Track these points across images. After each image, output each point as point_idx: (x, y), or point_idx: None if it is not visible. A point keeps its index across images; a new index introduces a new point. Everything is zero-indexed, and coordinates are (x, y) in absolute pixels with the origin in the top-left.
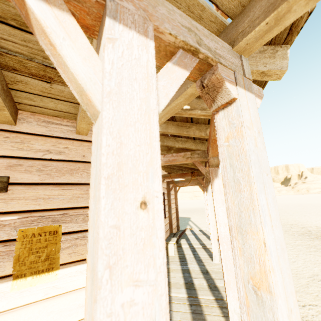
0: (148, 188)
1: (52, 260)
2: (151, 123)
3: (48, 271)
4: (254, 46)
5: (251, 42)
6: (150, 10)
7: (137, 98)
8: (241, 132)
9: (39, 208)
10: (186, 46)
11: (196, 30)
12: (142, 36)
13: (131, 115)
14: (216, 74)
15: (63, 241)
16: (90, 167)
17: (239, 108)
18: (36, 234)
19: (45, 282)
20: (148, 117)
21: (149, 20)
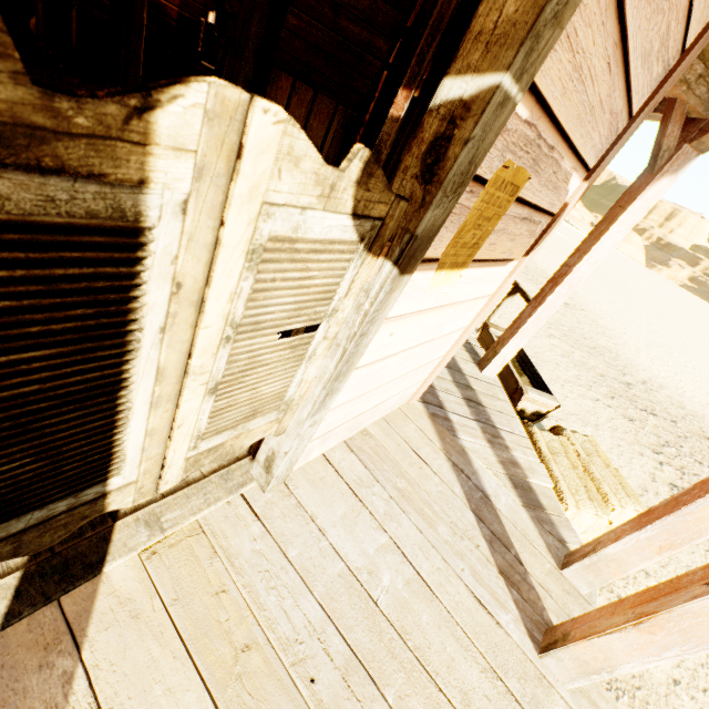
0: None
1: (474, 250)
2: None
3: (459, 268)
4: None
5: None
6: None
7: None
8: None
9: (554, 108)
10: None
11: None
12: None
13: None
14: None
15: (505, 215)
16: (678, 5)
17: None
18: (504, 184)
19: (447, 284)
20: None
21: None
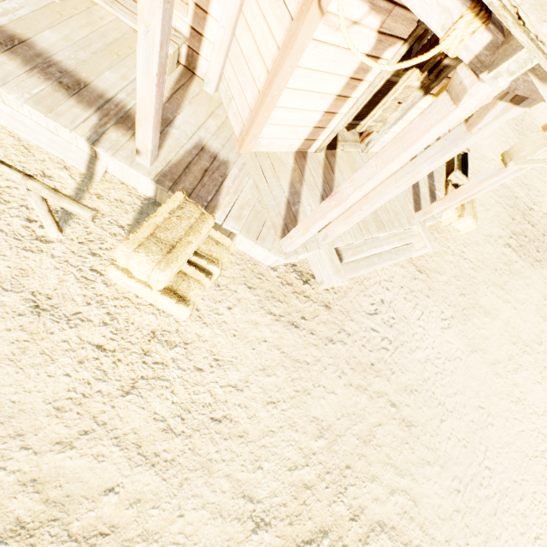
0: None
1: None
2: None
3: None
4: None
5: None
6: None
7: None
8: None
9: None
10: None
11: None
12: None
13: None
14: None
15: None
16: None
17: None
18: None
19: None
20: None
21: None
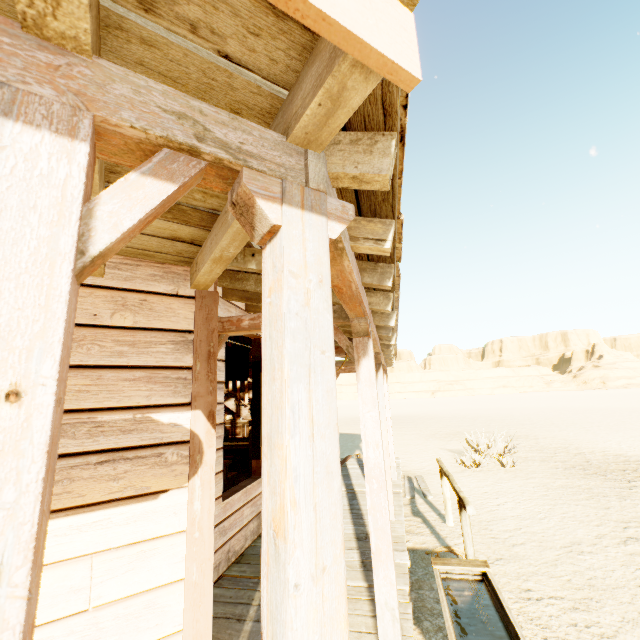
0: (27, 372)
1: None
2: (54, 275)
3: None
4: (322, 136)
5: (311, 131)
6: (92, 92)
7: (32, 236)
8: (281, 281)
9: None
10: (173, 144)
11: (200, 115)
12: (63, 137)
13: (13, 263)
14: (242, 186)
15: None
16: (106, 335)
17: (282, 242)
18: None
19: None
20: (51, 266)
21: (85, 110)
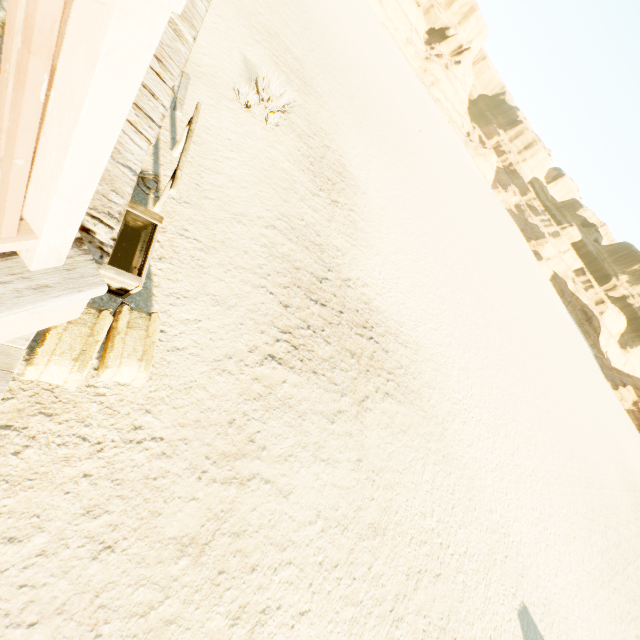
0: None
1: None
2: None
3: None
4: None
5: None
6: None
7: None
8: None
9: None
10: None
11: None
12: None
13: None
14: None
15: None
16: None
17: None
18: None
19: None
20: None
21: None
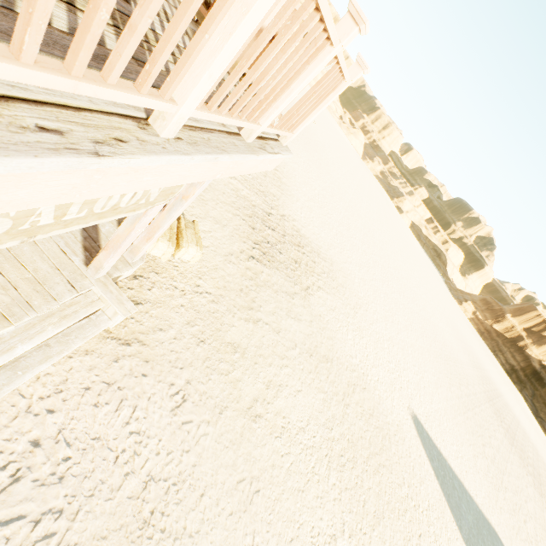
0: None
1: None
2: None
3: None
4: None
5: None
6: None
7: None
8: None
9: None
10: None
11: None
12: None
13: None
14: None
15: None
16: None
17: None
18: None
19: None
20: None
21: None
